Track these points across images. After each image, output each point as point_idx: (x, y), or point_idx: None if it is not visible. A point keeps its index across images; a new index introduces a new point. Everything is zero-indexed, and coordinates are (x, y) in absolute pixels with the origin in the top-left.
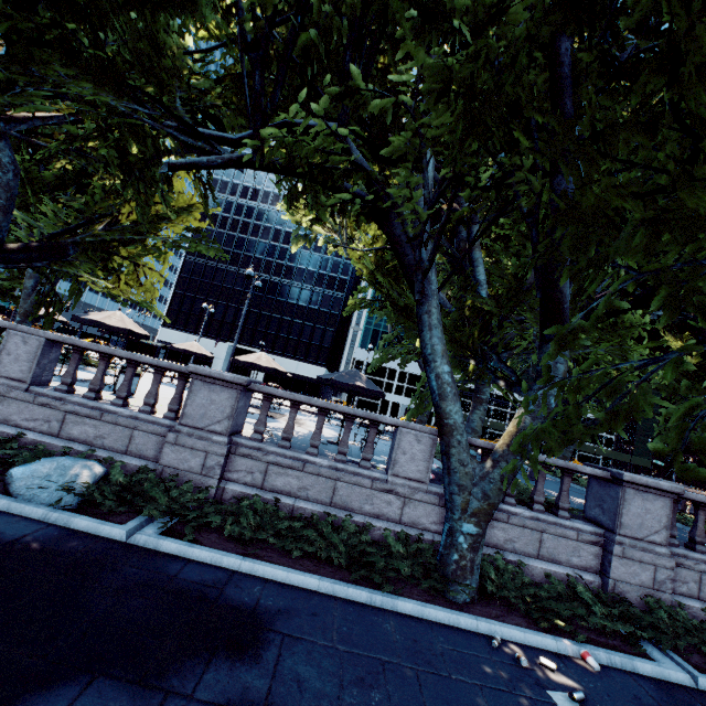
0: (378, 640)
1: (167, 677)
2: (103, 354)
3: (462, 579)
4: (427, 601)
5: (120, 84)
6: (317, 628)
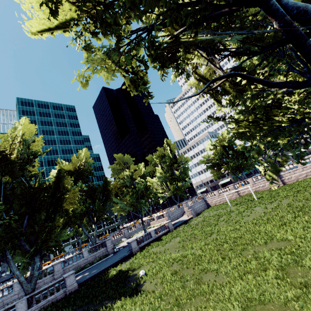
0: (13, 310)
1: None
2: None
3: None
4: None
5: None
6: None
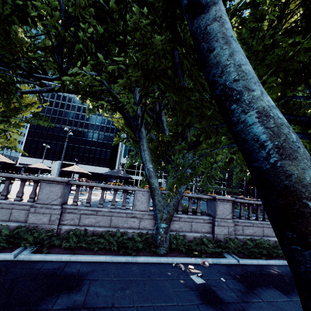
0: (129, 273)
1: (40, 305)
2: None
3: (162, 245)
4: (149, 256)
5: None
6: (104, 274)
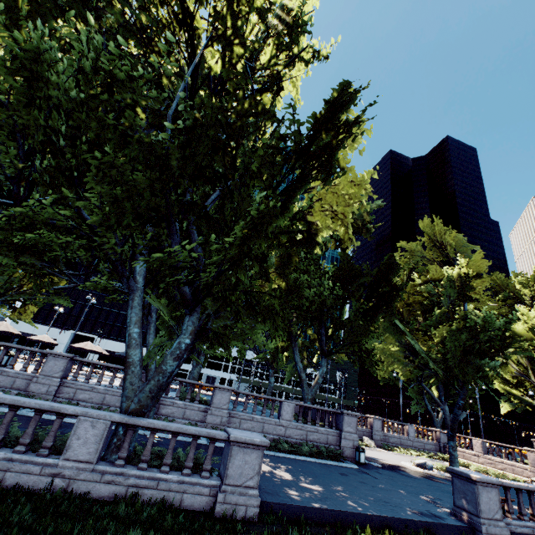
0: None
1: None
2: (6, 346)
3: None
4: None
5: (40, 256)
6: None
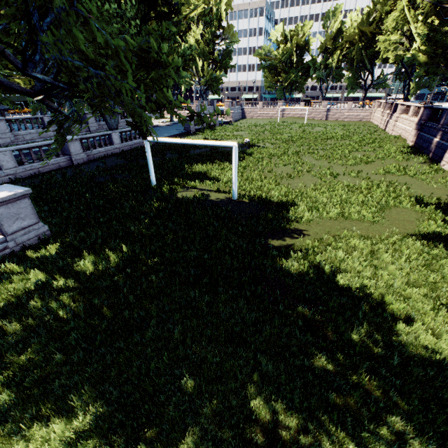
0: None
1: None
2: None
3: None
4: None
5: None
6: None
